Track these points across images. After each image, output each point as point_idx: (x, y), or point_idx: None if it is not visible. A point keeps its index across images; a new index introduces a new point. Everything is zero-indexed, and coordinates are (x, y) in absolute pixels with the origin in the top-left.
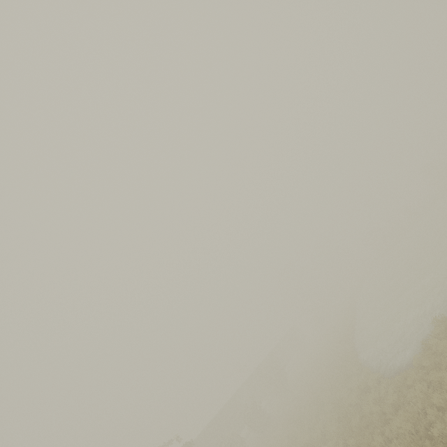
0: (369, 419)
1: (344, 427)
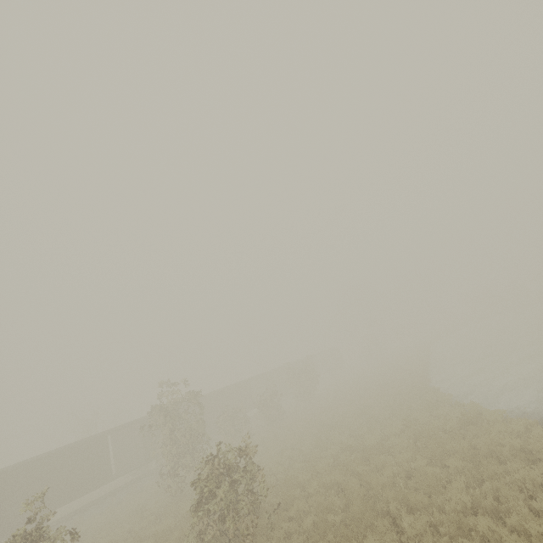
0: (495, 449)
1: (438, 446)
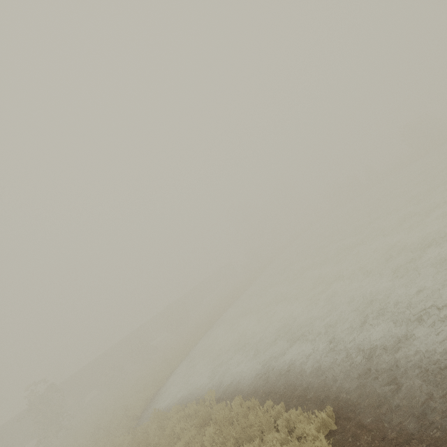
0: None
1: None
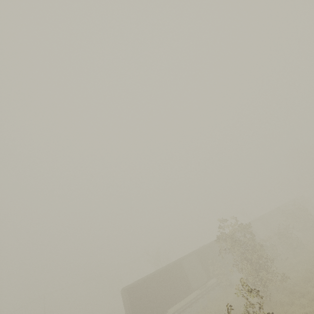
0: None
1: None
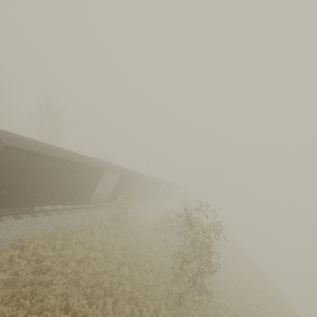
0: None
1: None
